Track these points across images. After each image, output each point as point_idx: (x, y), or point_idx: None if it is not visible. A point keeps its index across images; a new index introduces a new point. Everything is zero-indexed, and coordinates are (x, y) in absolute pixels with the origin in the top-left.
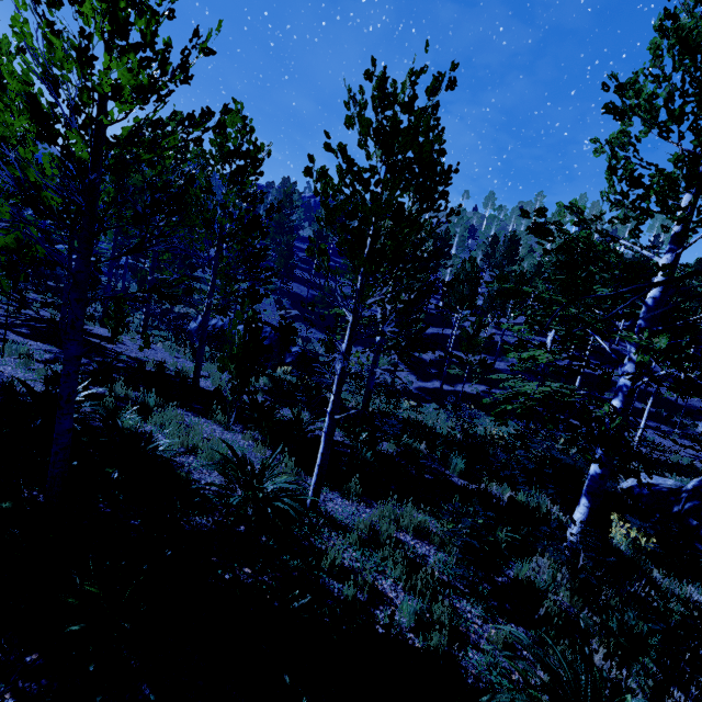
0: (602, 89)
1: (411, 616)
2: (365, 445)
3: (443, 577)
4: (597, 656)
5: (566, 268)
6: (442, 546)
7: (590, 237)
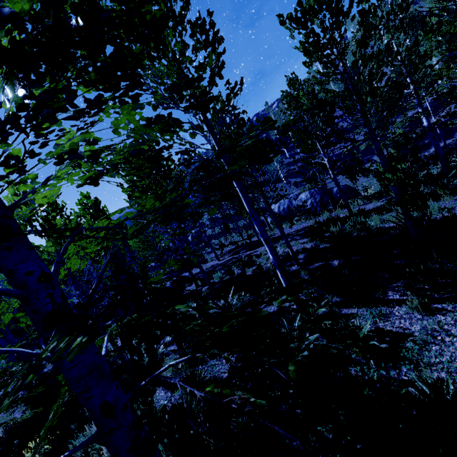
0: None
1: None
2: None
3: None
4: None
5: None
6: None
7: None
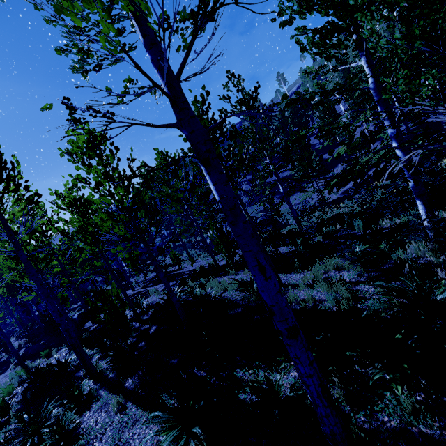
0: (273, 22)
1: (333, 301)
2: (302, 245)
3: (352, 280)
4: (439, 273)
5: (319, 105)
6: (351, 268)
7: (319, 83)
